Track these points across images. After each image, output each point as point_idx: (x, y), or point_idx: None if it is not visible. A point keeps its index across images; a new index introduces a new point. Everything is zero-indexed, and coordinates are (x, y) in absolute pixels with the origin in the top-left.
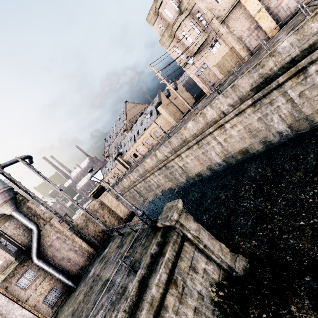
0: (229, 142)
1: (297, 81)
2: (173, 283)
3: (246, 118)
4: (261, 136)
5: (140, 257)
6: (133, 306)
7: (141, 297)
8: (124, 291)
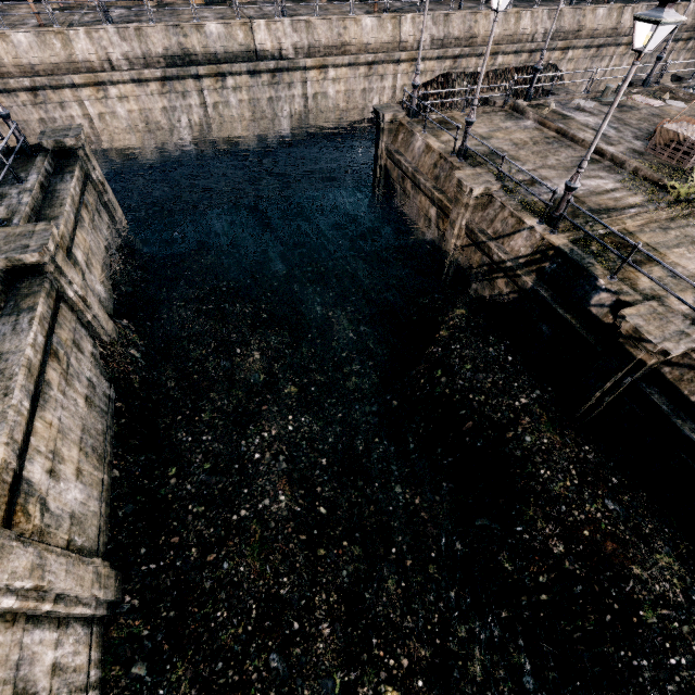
0: (109, 125)
1: (216, 86)
2: (85, 206)
3: (148, 96)
4: (161, 138)
5: (10, 176)
6: (41, 202)
7: (51, 197)
8: (4, 196)
